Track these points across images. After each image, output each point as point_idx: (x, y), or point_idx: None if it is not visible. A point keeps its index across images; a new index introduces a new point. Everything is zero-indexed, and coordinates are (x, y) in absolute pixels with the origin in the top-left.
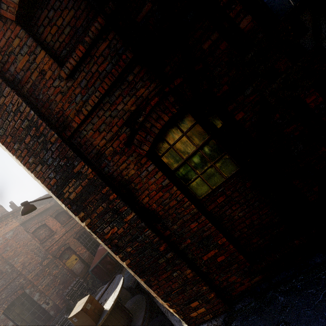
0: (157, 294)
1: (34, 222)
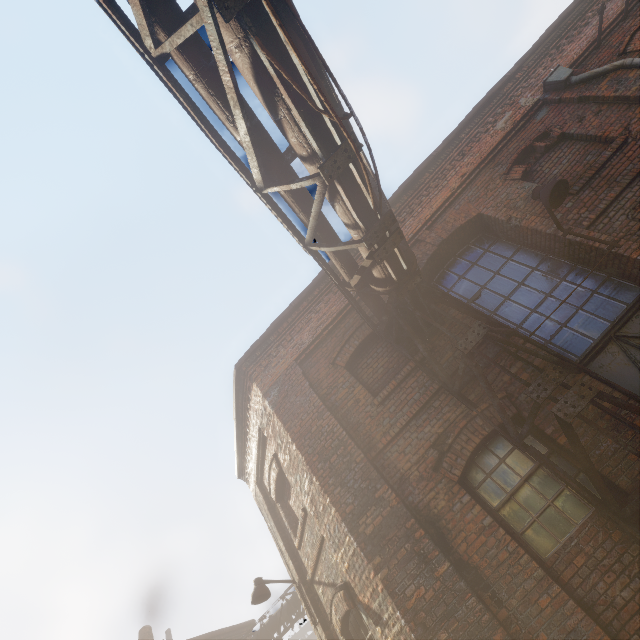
0: None
1: None
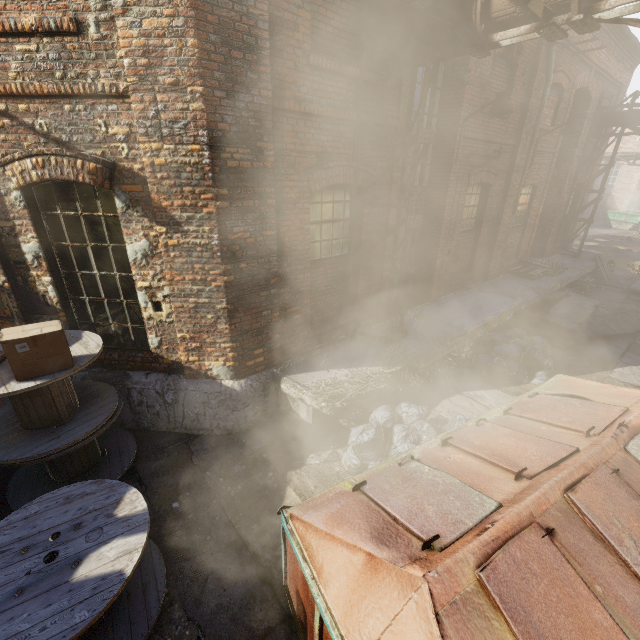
0: (232, 330)
1: None
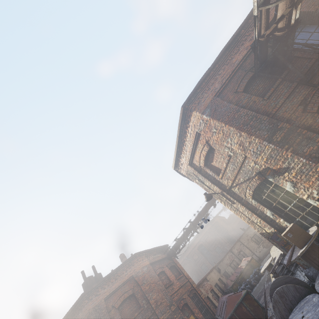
0: None
1: (157, 266)
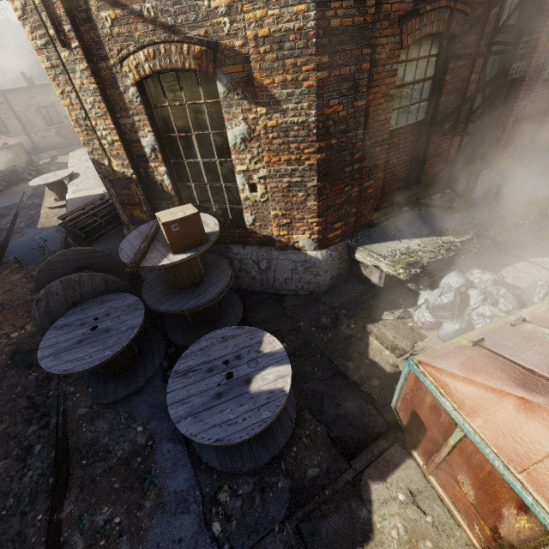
0: (319, 206)
1: None
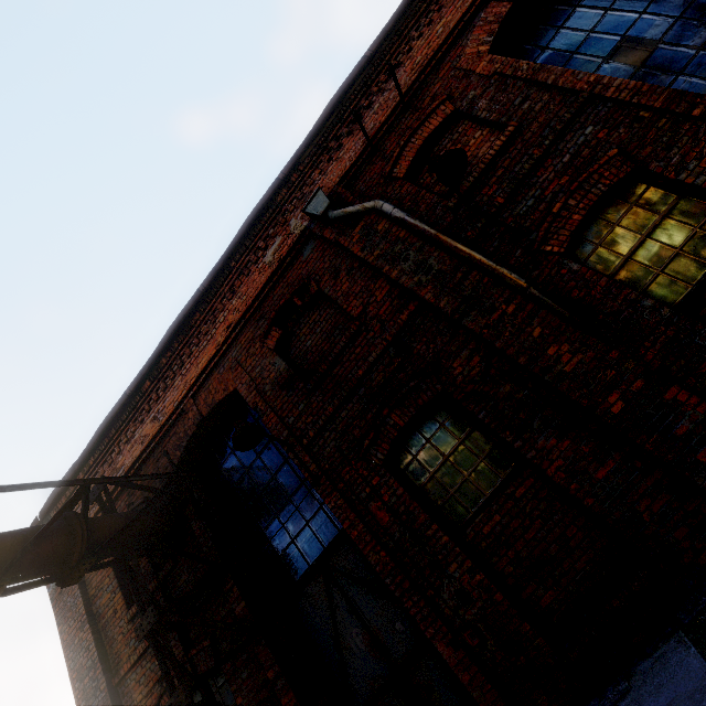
0: None
1: None
